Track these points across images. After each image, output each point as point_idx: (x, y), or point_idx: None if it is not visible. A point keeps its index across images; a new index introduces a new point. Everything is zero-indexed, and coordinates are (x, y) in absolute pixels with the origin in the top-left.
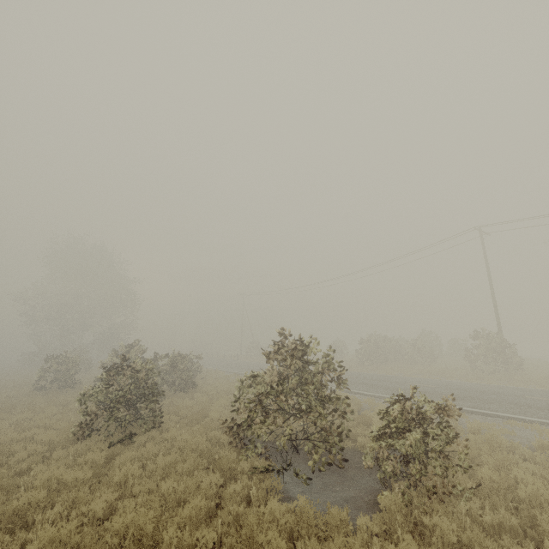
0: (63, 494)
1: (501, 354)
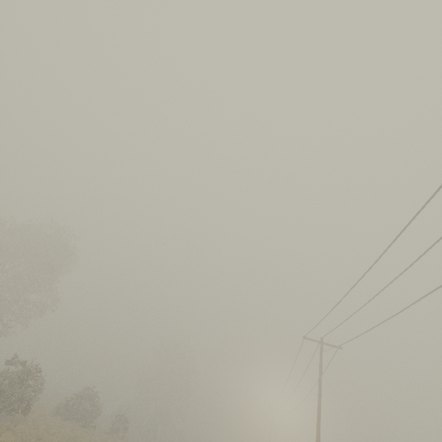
0: None
1: None
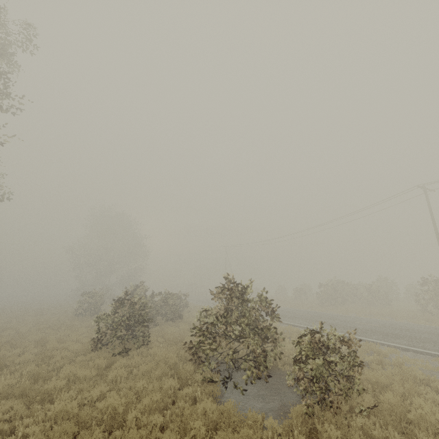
0: (76, 384)
1: None
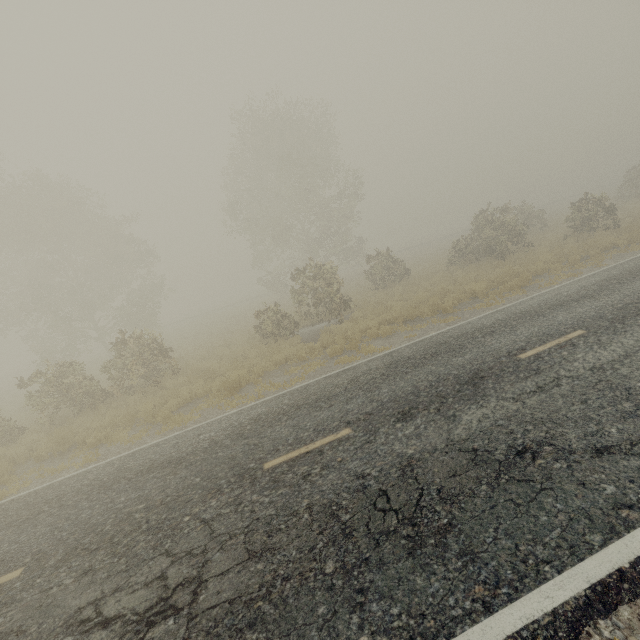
0: None
1: None
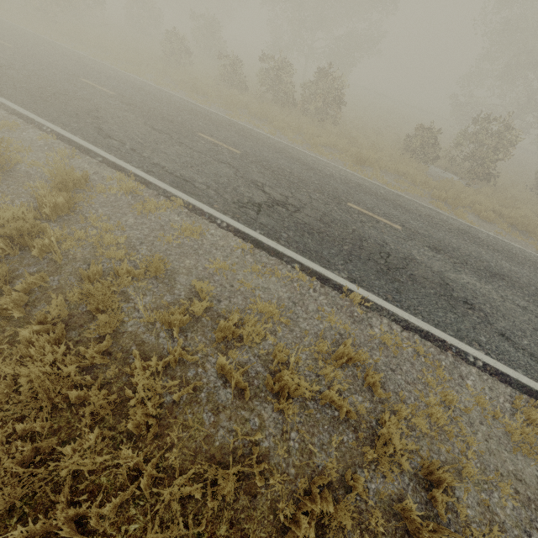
0: None
1: None
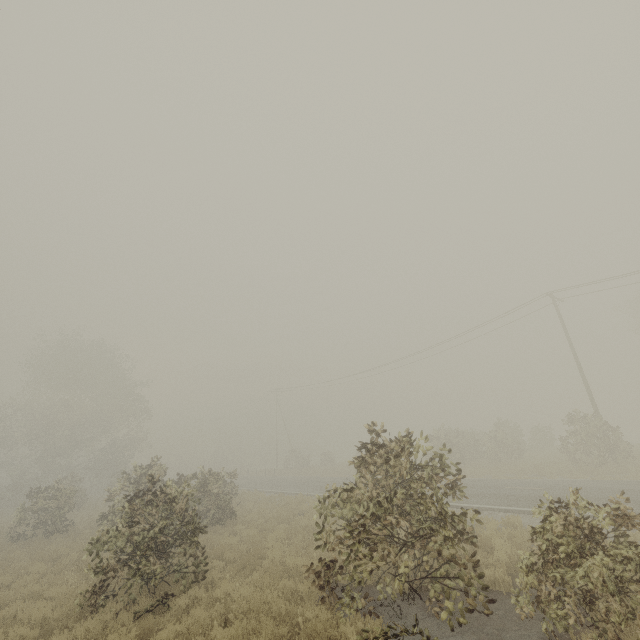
0: None
1: (605, 441)
